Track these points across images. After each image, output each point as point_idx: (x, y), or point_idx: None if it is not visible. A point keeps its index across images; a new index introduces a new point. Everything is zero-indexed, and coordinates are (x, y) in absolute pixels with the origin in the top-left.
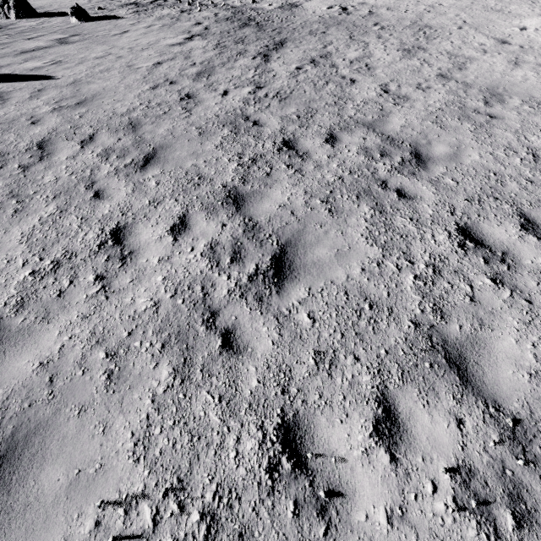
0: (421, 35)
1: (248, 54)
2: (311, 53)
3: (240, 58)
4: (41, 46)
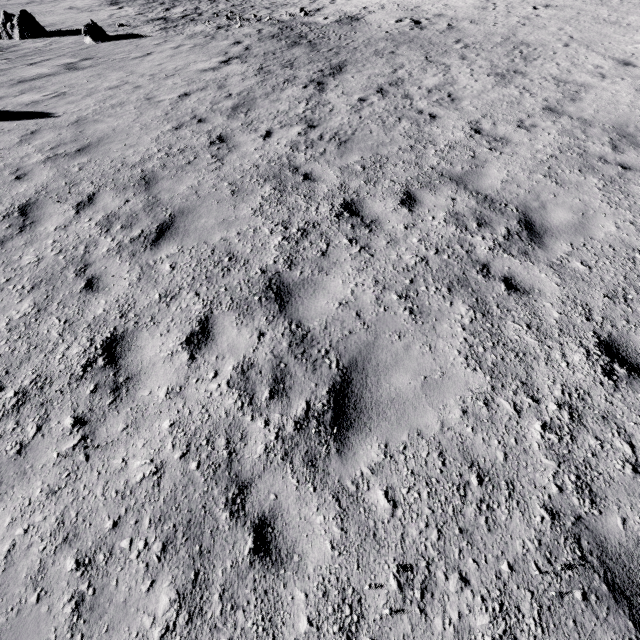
0: (517, 55)
1: (297, 81)
2: (377, 80)
3: (288, 87)
4: (44, 73)
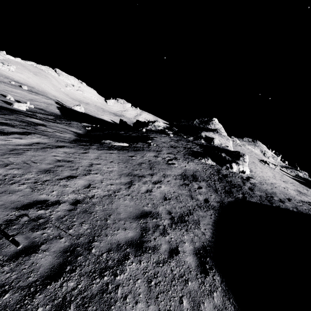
0: None
1: None
2: None
3: None
4: None
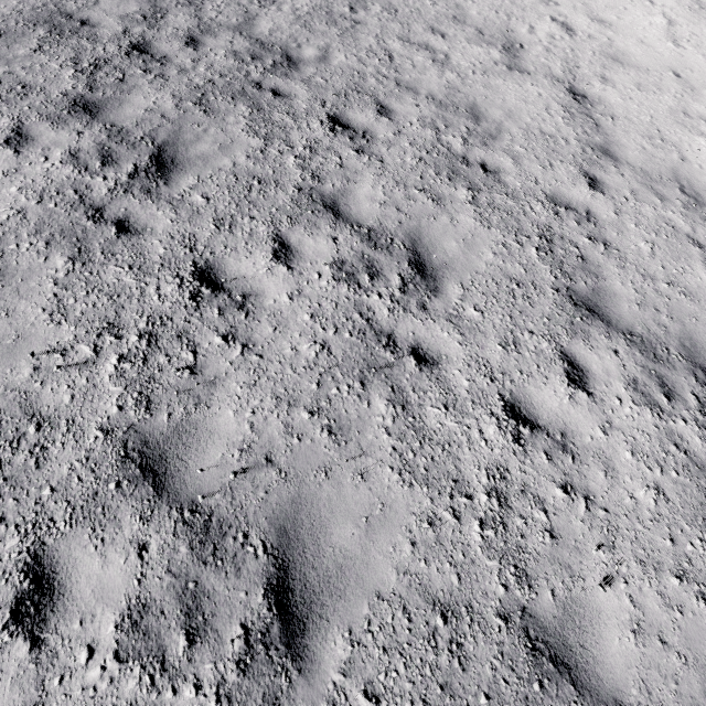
0: None
1: None
2: None
3: None
4: None
